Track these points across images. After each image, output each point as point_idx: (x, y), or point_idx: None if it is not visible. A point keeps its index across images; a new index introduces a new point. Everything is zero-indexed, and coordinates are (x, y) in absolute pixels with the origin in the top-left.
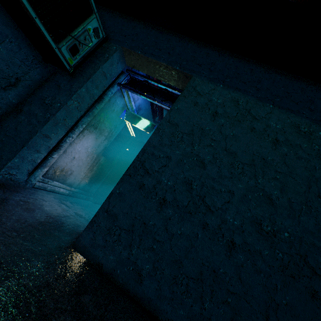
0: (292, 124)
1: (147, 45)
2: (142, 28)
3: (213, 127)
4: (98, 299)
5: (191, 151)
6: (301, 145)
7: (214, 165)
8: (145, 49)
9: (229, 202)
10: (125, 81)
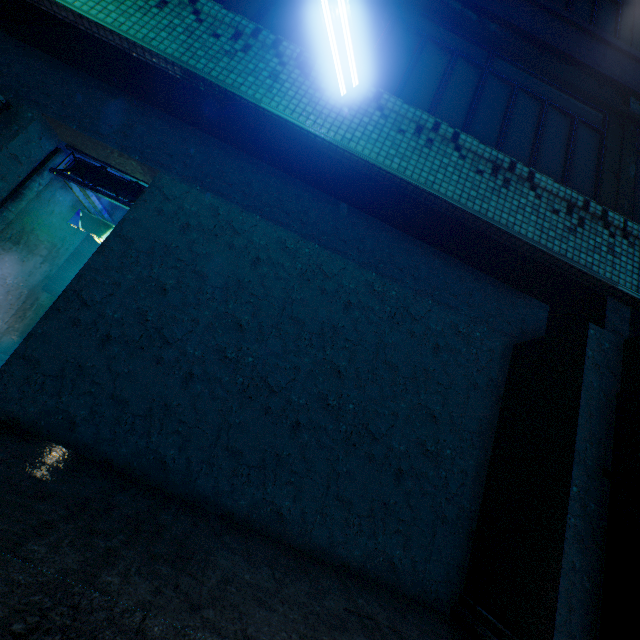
0: (279, 239)
1: (89, 117)
2: (81, 85)
3: (182, 243)
4: (2, 437)
5: (149, 275)
6: (284, 264)
7: (178, 291)
8: (86, 124)
9: (193, 332)
10: (66, 163)
